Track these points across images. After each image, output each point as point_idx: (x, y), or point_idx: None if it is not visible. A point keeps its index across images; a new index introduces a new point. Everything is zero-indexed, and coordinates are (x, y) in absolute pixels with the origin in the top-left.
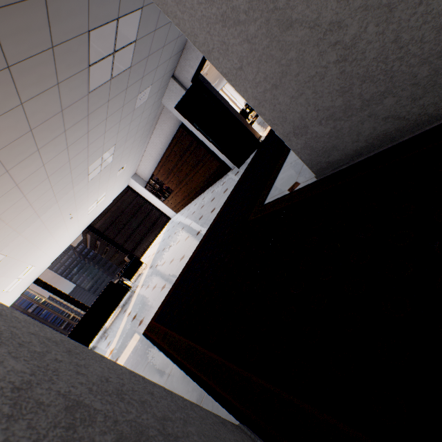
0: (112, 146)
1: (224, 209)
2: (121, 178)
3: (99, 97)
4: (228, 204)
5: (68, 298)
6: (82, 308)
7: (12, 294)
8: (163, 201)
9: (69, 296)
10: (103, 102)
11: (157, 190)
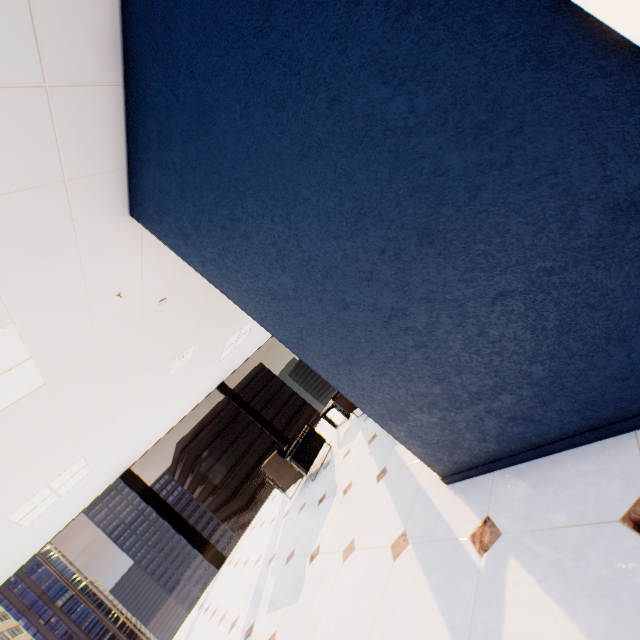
0: None
1: None
2: None
3: None
4: None
5: (258, 416)
6: (277, 436)
7: (210, 377)
8: None
9: (260, 415)
10: None
11: None
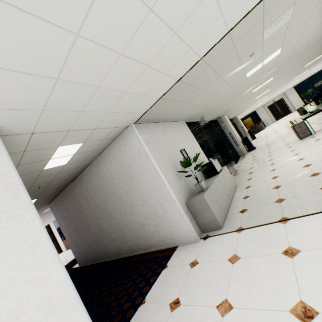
0: (44, 218)
1: (69, 263)
2: (45, 223)
3: (43, 214)
4: (72, 261)
5: None
6: None
7: None
8: (63, 239)
9: None
10: (45, 214)
11: (62, 233)
